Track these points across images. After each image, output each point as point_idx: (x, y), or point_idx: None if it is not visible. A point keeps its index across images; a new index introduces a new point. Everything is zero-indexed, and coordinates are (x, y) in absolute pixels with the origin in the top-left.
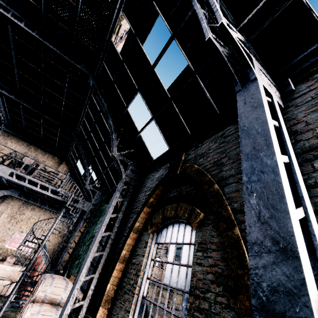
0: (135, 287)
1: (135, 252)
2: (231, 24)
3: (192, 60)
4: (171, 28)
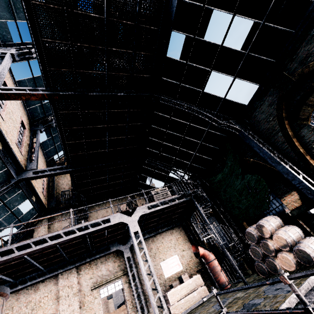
0: None
1: (308, 143)
2: None
3: (256, 18)
4: (228, 11)
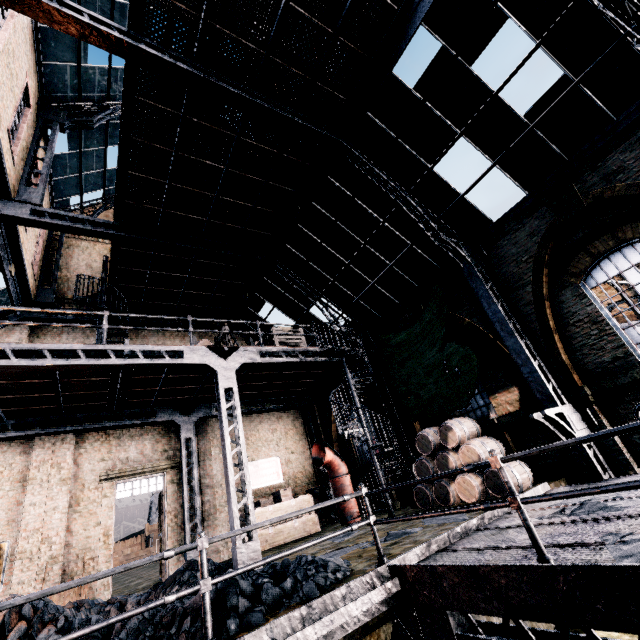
0: (609, 328)
1: (565, 314)
2: (635, 15)
3: (570, 68)
4: (532, 33)
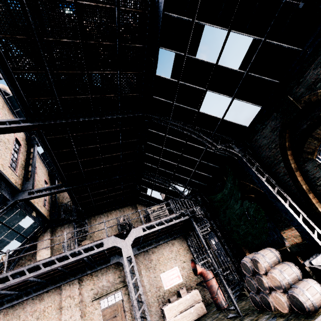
0: None
1: (312, 179)
2: None
3: (256, 34)
4: (222, 26)
